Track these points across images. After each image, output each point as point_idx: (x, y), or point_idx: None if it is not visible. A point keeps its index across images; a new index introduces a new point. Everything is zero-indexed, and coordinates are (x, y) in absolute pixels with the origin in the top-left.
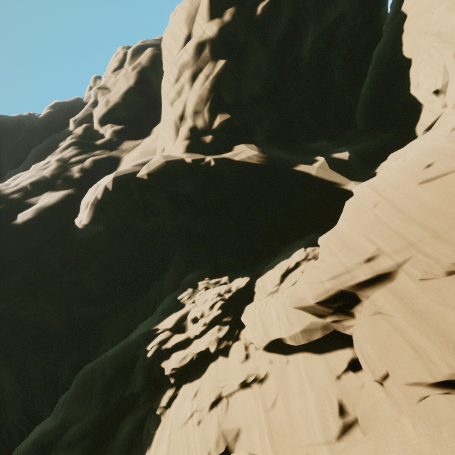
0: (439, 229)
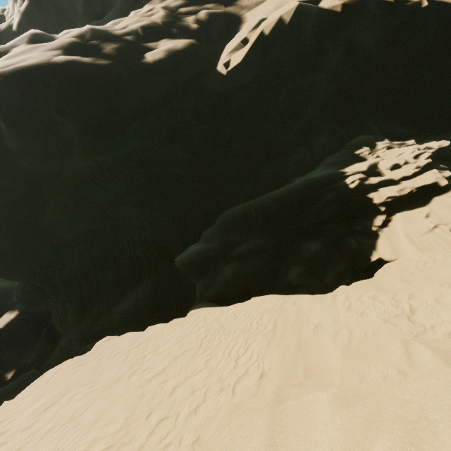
0: None
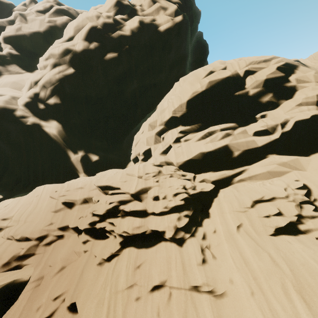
0: (28, 219)
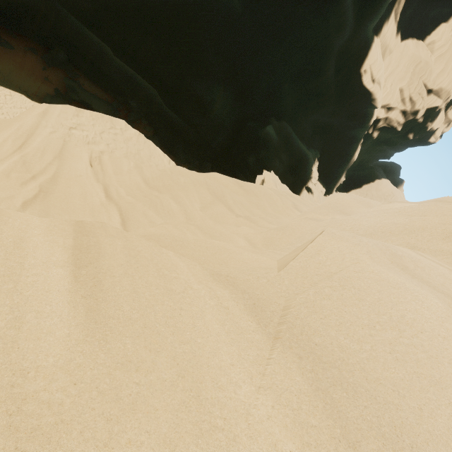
0: None
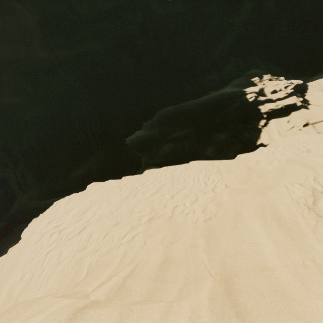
0: None
